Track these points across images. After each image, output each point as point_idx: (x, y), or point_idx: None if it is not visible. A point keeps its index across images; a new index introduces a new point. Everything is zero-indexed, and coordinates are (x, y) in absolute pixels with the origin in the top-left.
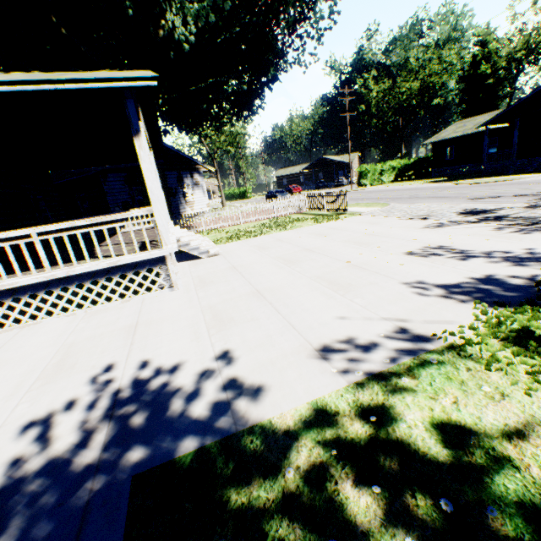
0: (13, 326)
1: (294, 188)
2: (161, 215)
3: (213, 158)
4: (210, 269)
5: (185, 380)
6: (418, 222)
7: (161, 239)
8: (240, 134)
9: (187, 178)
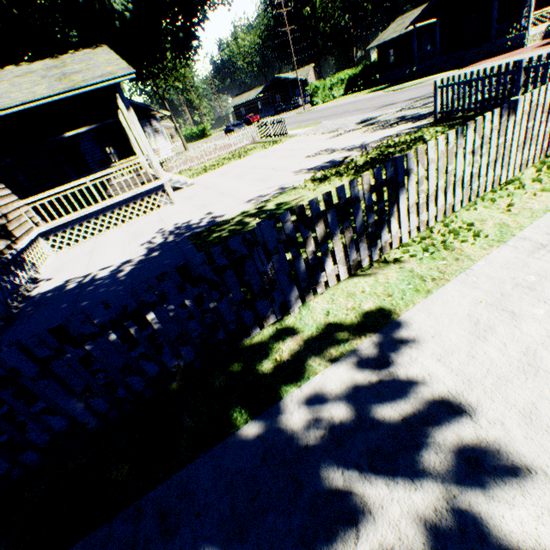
0: (91, 238)
1: (252, 118)
2: (155, 159)
3: (163, 99)
4: (191, 192)
5: (195, 222)
6: (328, 135)
7: (159, 174)
8: (184, 66)
9: (146, 127)
